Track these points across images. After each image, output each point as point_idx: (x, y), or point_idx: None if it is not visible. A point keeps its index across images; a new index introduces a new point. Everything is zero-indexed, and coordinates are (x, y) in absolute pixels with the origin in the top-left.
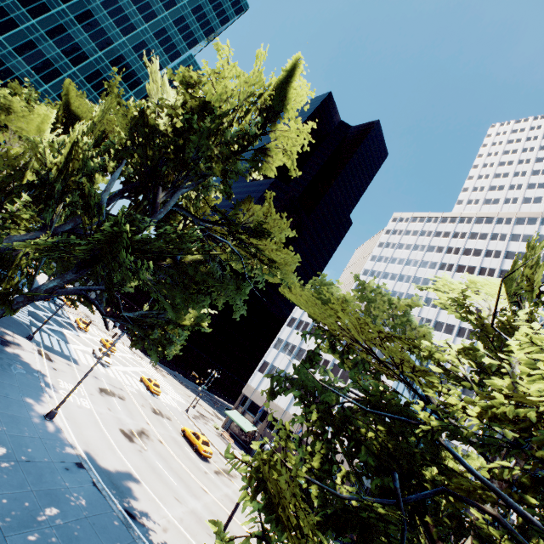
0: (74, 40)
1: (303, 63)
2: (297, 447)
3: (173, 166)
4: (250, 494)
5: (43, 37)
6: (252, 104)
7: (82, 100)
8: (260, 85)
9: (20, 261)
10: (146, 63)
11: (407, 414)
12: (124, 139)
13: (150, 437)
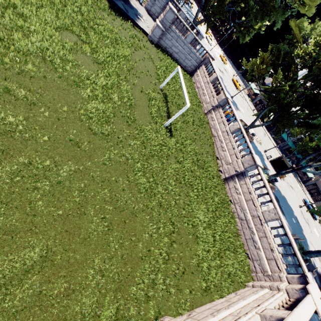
0: None
1: None
2: (271, 56)
3: None
4: (248, 106)
5: None
6: None
7: None
8: None
9: (226, 2)
10: None
11: (293, 53)
12: None
13: (224, 74)
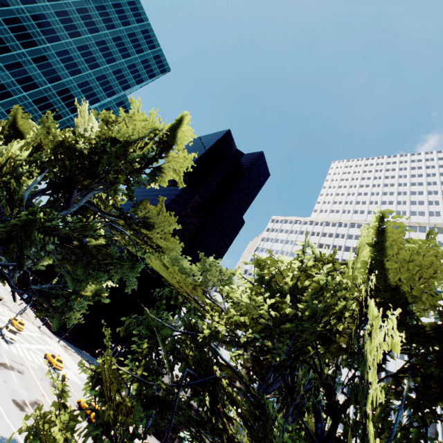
0: (28, 74)
1: (187, 118)
2: (130, 359)
3: (87, 175)
4: None
5: (1, 69)
6: (151, 139)
7: (24, 121)
8: (156, 128)
9: None
10: (77, 105)
11: (199, 331)
12: (51, 154)
13: (43, 407)
